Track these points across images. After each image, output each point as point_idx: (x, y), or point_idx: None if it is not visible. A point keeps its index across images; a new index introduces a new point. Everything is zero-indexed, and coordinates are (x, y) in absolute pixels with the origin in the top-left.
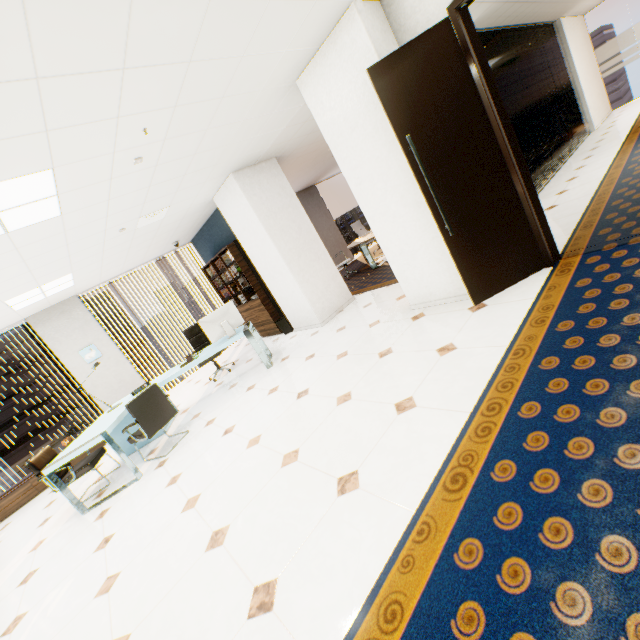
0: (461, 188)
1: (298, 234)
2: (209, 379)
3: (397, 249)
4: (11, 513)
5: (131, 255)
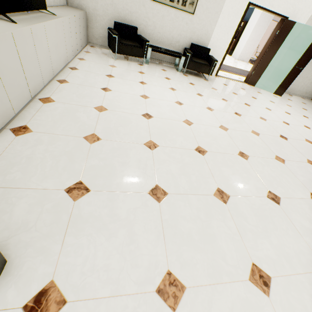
0: None
1: (257, 36)
2: None
3: None
4: None
5: None
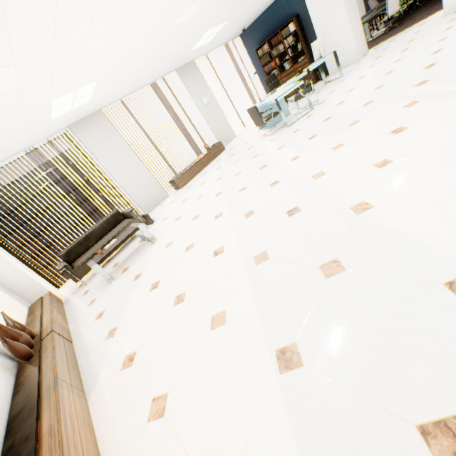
0: None
1: None
2: None
3: None
4: (196, 175)
5: (236, 25)
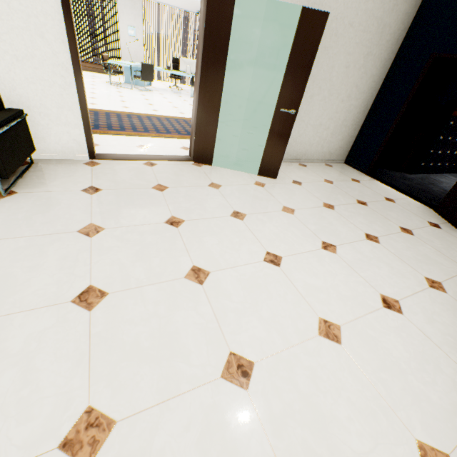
0: None
1: None
2: (169, 86)
3: None
4: None
5: (176, 2)
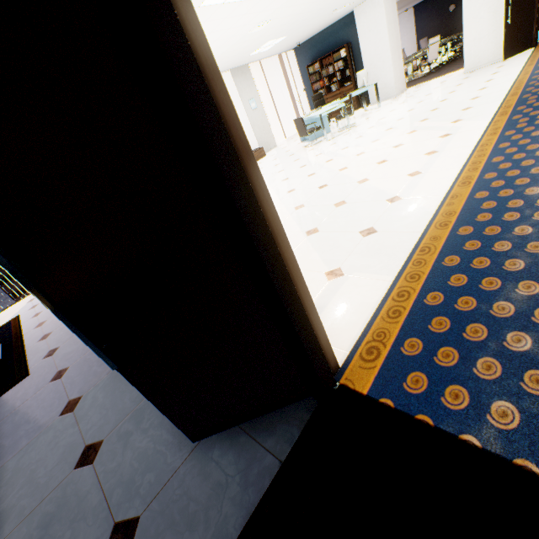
0: (518, 4)
1: (396, 40)
2: None
3: (472, 38)
4: None
5: (293, 40)
